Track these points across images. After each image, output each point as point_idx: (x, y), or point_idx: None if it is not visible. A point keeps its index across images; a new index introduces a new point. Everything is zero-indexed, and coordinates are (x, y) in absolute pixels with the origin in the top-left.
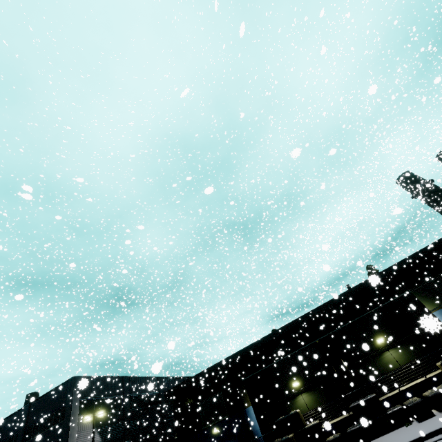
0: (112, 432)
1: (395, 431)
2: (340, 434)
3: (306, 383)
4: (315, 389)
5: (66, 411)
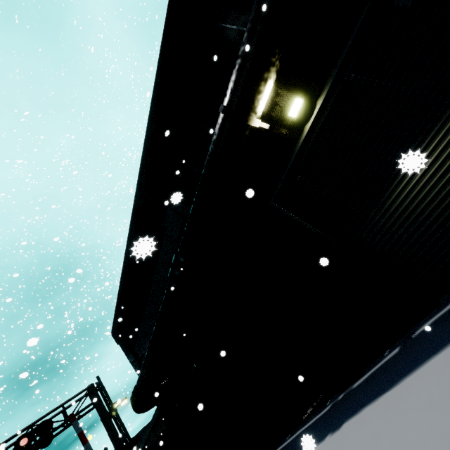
0: None
1: None
2: None
3: None
4: None
5: None
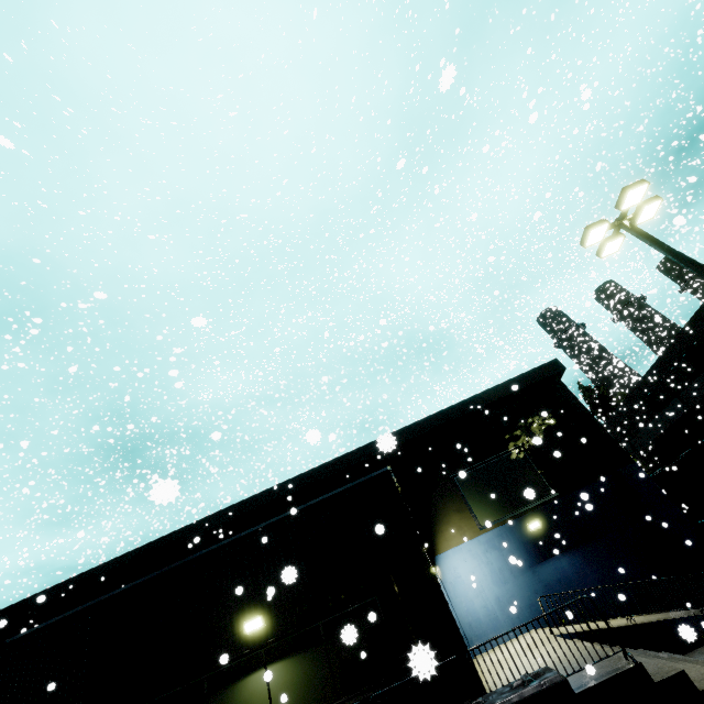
0: None
1: None
2: None
3: None
4: None
5: None
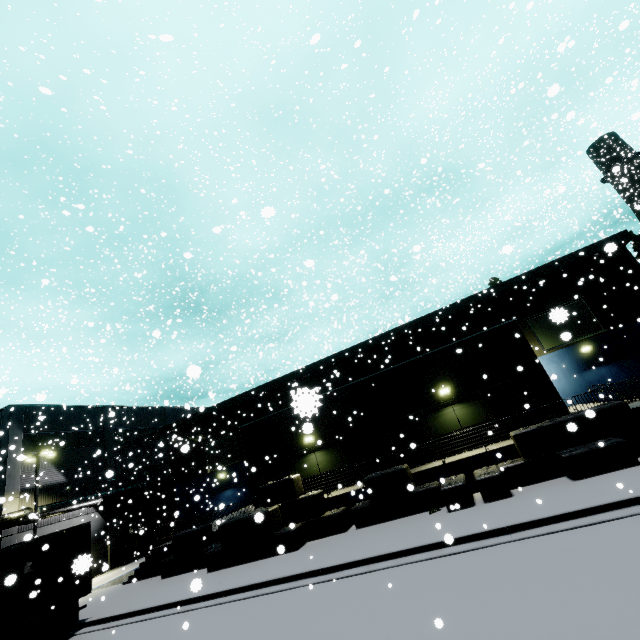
0: (86, 471)
1: (414, 516)
2: (343, 509)
3: (325, 439)
4: (334, 448)
5: (2, 447)
